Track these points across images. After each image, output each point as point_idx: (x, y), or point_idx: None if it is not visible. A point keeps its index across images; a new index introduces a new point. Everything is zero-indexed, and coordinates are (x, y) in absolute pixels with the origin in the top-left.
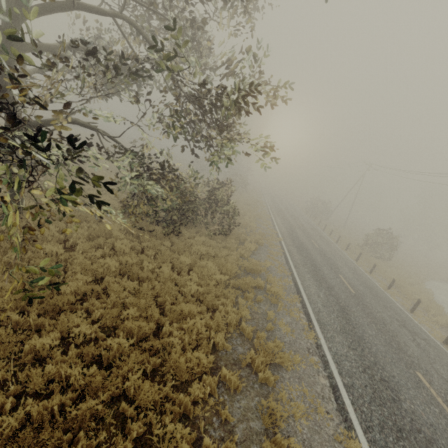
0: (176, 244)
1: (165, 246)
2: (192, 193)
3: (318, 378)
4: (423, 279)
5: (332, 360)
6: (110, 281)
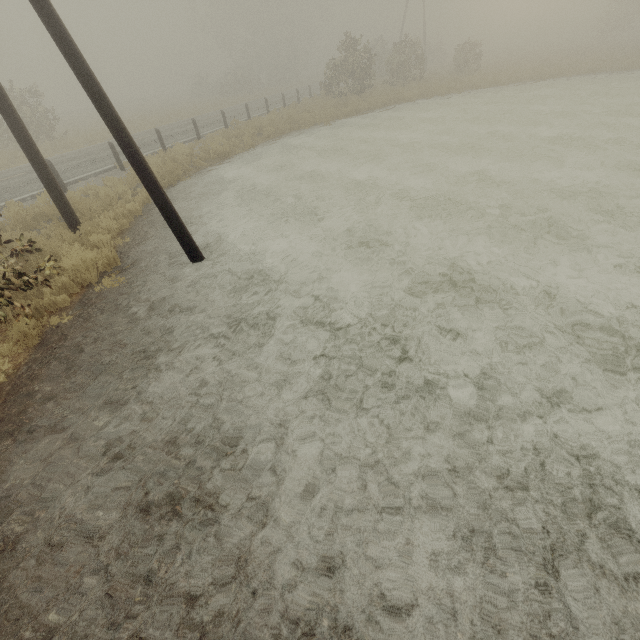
0: None
1: None
2: None
3: None
4: (411, 96)
5: None
6: None
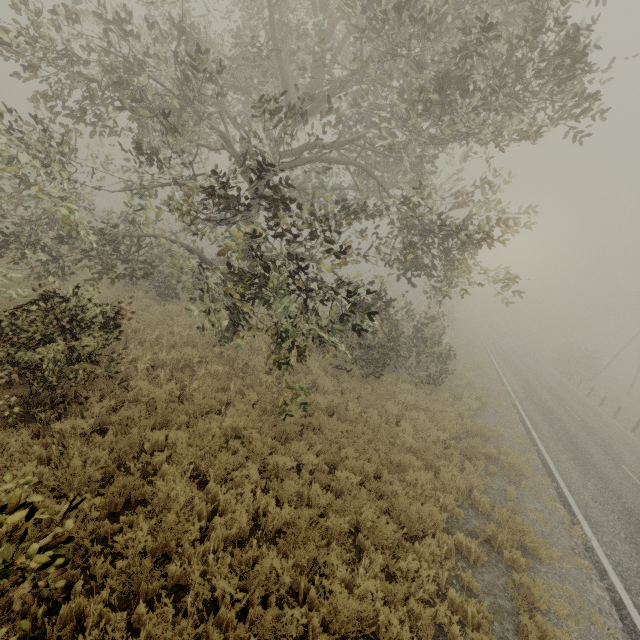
0: (376, 389)
1: (364, 390)
2: (398, 329)
3: (590, 586)
4: None
5: (613, 570)
6: (321, 419)
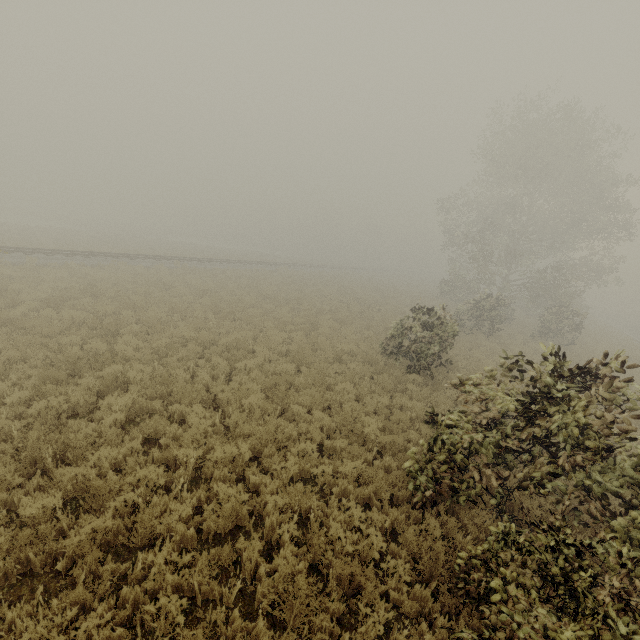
0: None
1: None
2: None
3: None
4: None
5: None
6: None
